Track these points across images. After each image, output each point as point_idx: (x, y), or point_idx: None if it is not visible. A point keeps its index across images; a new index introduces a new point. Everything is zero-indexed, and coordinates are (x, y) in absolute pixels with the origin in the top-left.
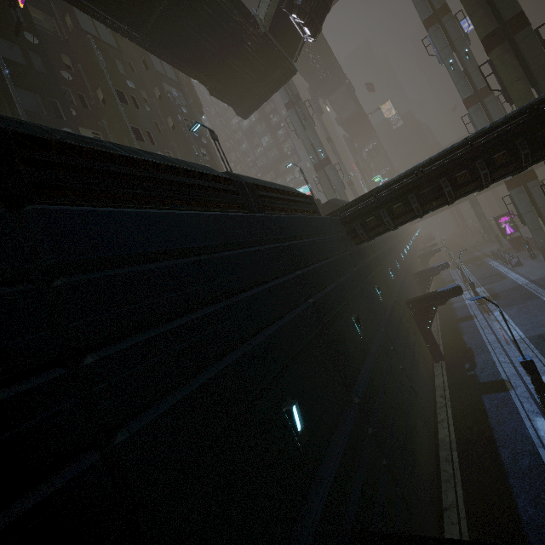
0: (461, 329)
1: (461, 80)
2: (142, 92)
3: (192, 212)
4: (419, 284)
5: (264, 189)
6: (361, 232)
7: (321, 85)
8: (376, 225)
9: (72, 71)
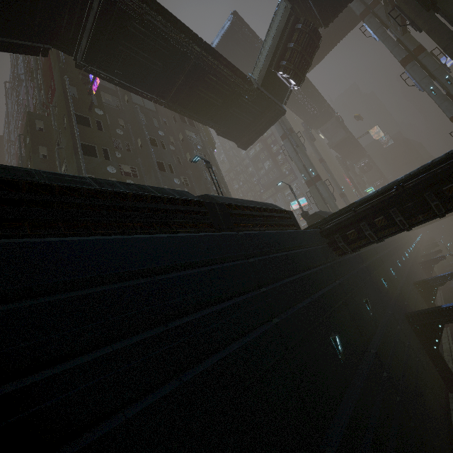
0: None
1: (445, 102)
2: (171, 137)
3: (142, 236)
4: (422, 294)
5: (238, 208)
6: (342, 244)
7: (313, 120)
8: (358, 237)
9: (124, 129)
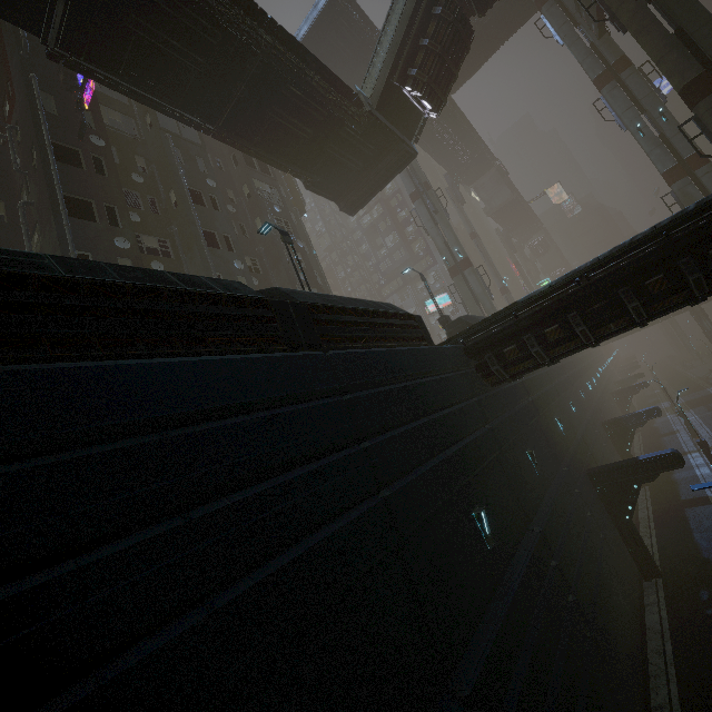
0: (689, 520)
1: (657, 148)
2: (229, 191)
3: (144, 361)
4: (613, 439)
5: (330, 310)
6: (496, 369)
7: (462, 170)
8: (520, 357)
9: (145, 173)
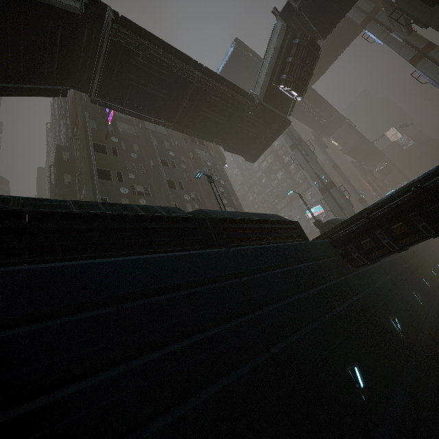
0: None
1: None
2: (182, 157)
3: (111, 259)
4: None
5: (234, 221)
6: (357, 255)
7: (323, 128)
8: (375, 247)
9: (138, 153)
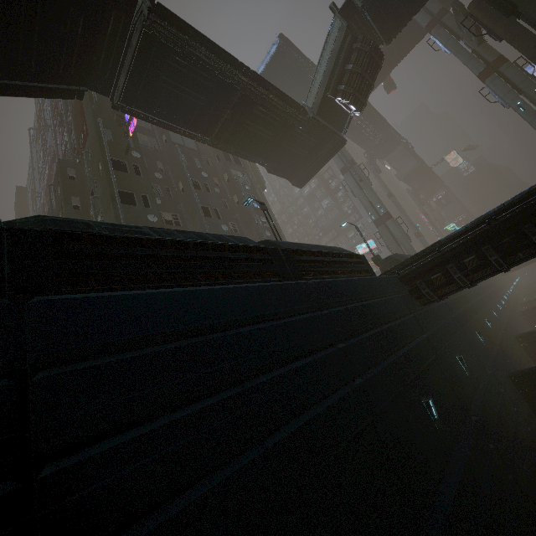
0: None
1: None
2: (215, 178)
3: (209, 287)
4: (527, 350)
5: (304, 253)
6: (426, 291)
7: (376, 148)
8: (445, 282)
9: (163, 172)
